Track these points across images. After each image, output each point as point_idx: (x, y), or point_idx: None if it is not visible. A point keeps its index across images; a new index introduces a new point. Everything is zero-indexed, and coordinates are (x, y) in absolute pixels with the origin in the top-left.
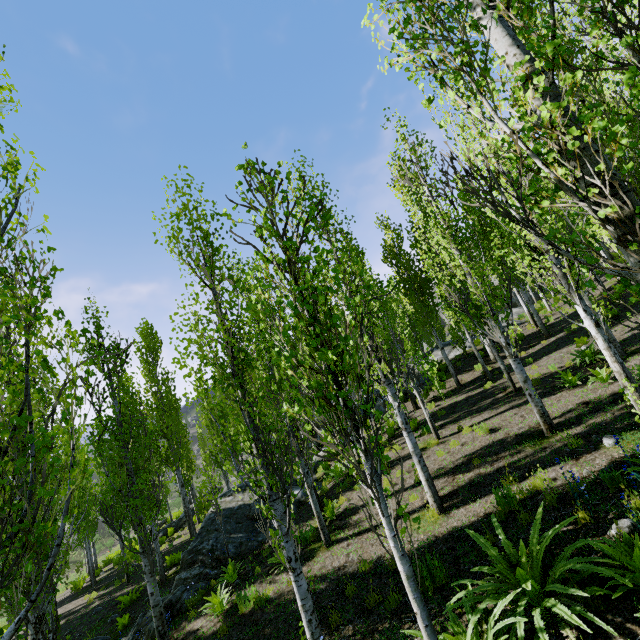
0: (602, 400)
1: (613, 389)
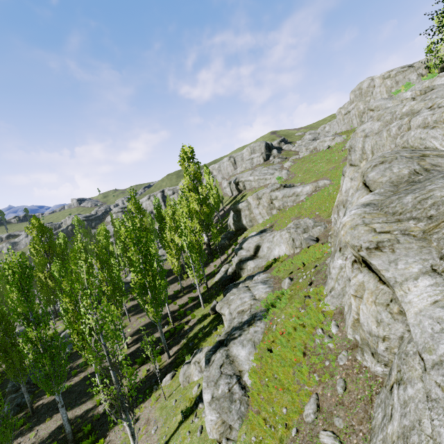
0: (172, 312)
1: (176, 308)
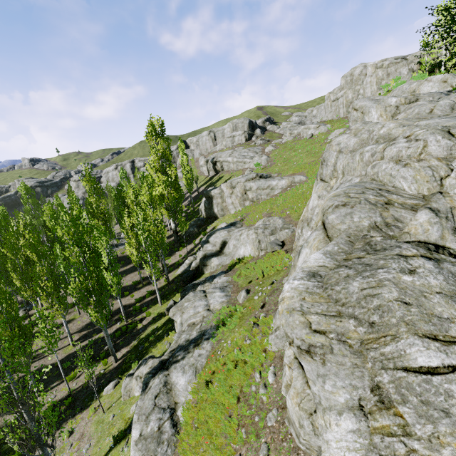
0: (128, 305)
1: (132, 301)
